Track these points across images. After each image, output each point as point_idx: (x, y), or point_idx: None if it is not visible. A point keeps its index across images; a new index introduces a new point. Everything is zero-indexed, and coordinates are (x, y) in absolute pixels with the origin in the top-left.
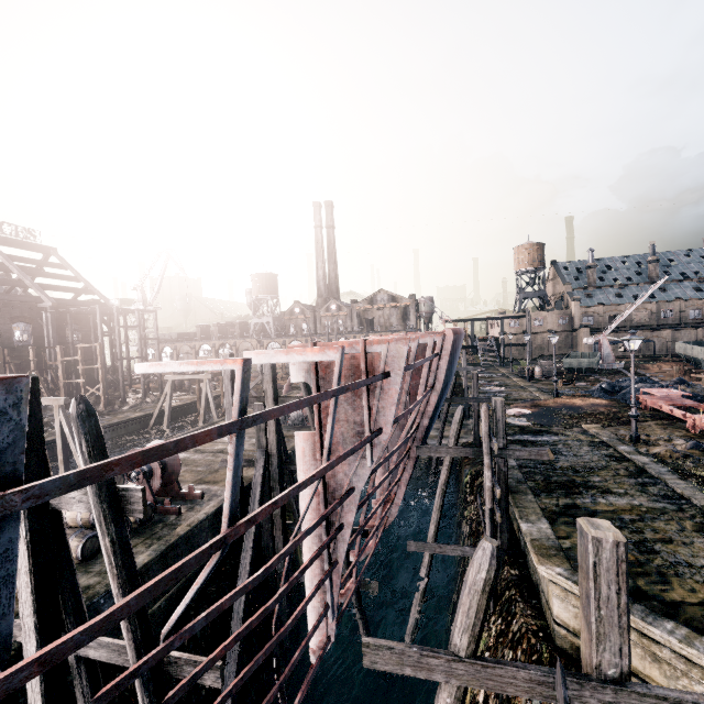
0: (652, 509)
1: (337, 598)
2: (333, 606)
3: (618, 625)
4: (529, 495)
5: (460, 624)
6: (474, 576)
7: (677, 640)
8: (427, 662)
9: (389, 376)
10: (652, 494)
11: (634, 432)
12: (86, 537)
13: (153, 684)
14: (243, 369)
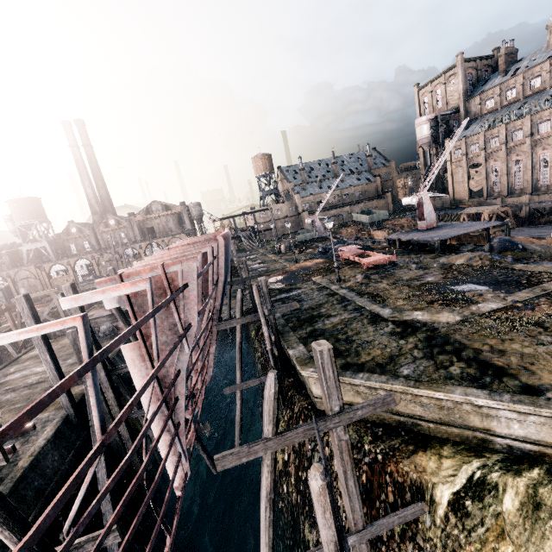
0: (350, 319)
1: (185, 446)
2: (184, 452)
3: (336, 386)
4: (291, 332)
5: (266, 421)
6: (268, 394)
7: (364, 381)
8: (253, 450)
9: (188, 286)
10: (350, 310)
11: (338, 277)
12: None
13: None
14: (83, 323)
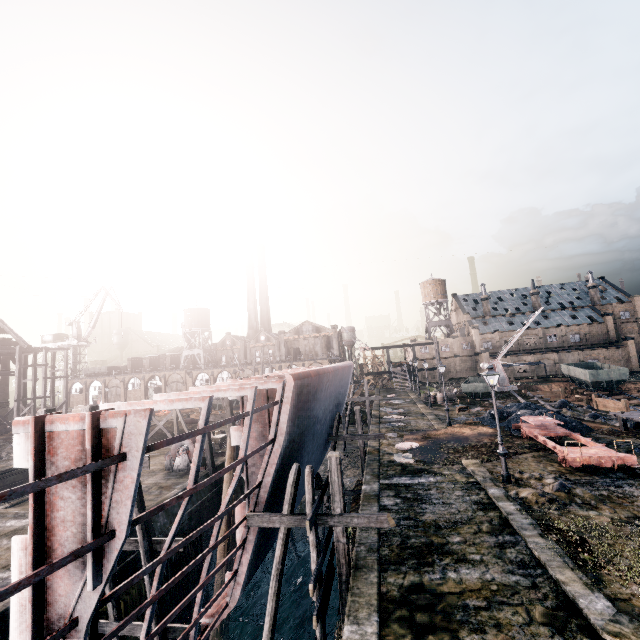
0: (503, 587)
1: None
2: None
3: None
4: (373, 572)
5: None
6: None
7: None
8: None
9: (123, 460)
10: (509, 560)
11: (504, 472)
12: None
13: None
14: None
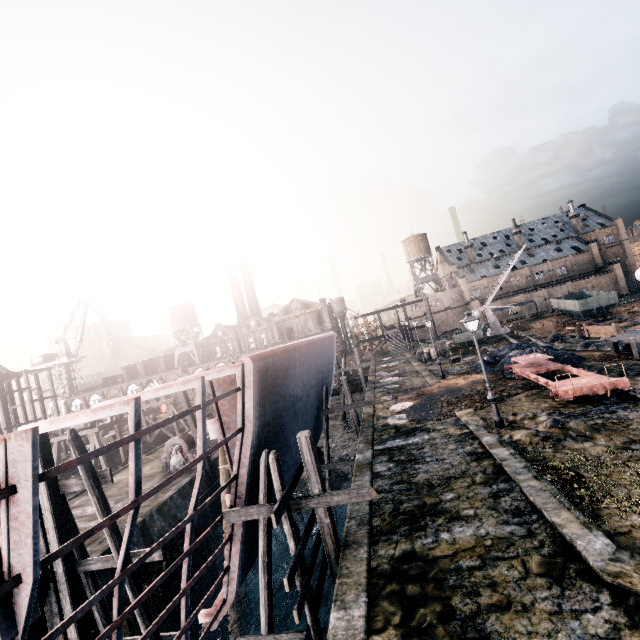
0: (498, 541)
1: None
2: None
3: None
4: (363, 547)
5: None
6: None
7: None
8: None
9: (11, 494)
10: (503, 510)
11: (496, 417)
12: None
13: None
14: None
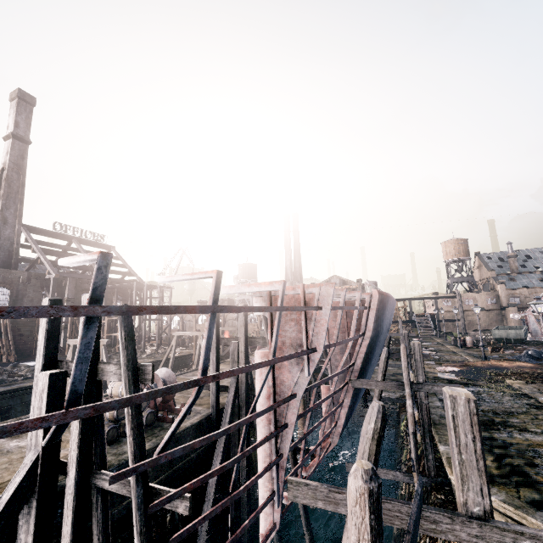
0: None
1: (282, 488)
2: (279, 495)
3: (477, 468)
4: None
5: None
6: (366, 427)
7: None
8: (334, 497)
9: (321, 310)
10: None
11: None
12: (110, 426)
13: (144, 507)
14: (217, 276)
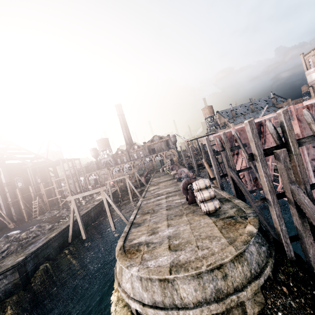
0: None
1: None
2: None
3: None
4: None
5: None
6: None
7: None
8: None
9: None
10: None
11: None
12: (217, 200)
13: None
14: None
